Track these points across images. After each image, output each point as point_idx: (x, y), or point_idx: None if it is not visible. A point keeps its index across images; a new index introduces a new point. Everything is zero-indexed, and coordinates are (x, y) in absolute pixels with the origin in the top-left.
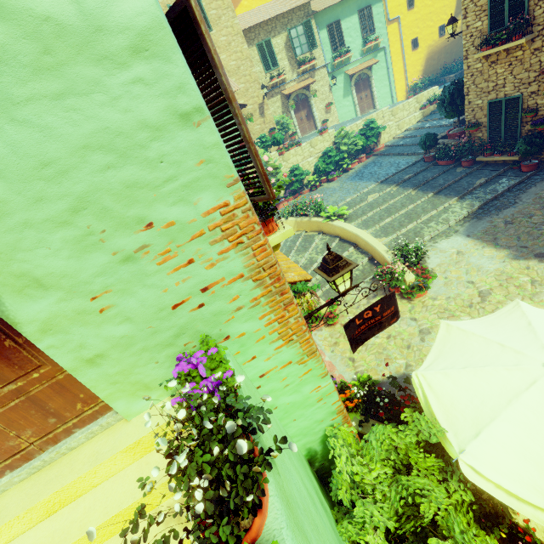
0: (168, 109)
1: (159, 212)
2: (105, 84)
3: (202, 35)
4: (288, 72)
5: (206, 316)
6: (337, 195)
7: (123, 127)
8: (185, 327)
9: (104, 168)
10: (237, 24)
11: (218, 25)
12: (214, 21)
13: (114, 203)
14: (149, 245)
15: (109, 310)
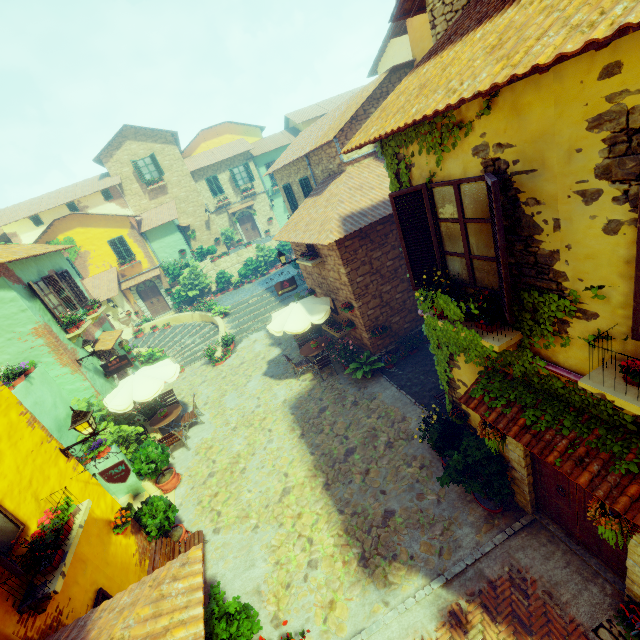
0: (19, 310)
1: (18, 329)
2: (5, 307)
3: (35, 289)
4: (233, 197)
5: (33, 355)
6: (240, 296)
7: (9, 313)
8: (27, 358)
9: (4, 321)
10: (186, 169)
11: (171, 170)
12: (168, 168)
13: (6, 328)
14: (15, 336)
15: (4, 351)
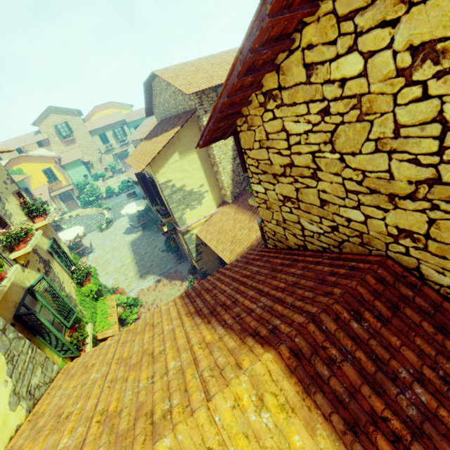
0: None
1: None
2: None
3: None
4: (115, 145)
5: None
6: (118, 200)
7: None
8: None
9: None
10: (86, 130)
11: (78, 130)
12: (76, 129)
13: None
14: None
15: None
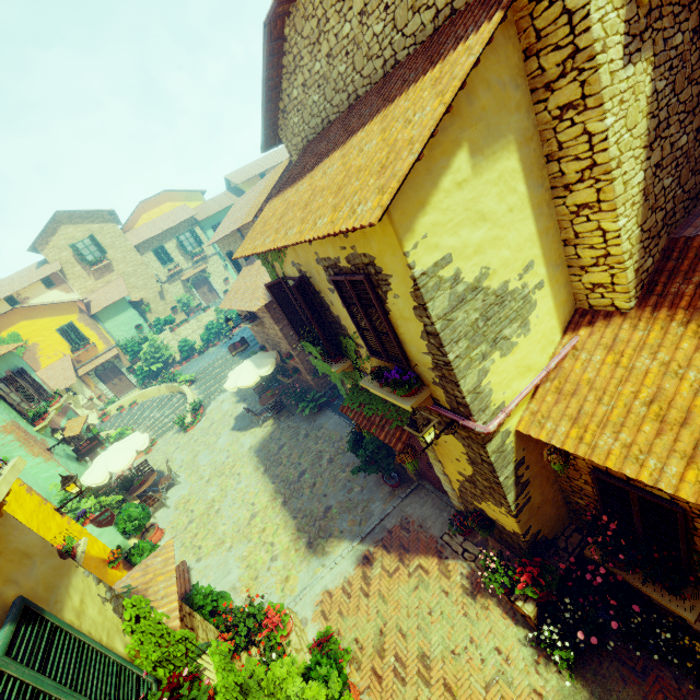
0: None
1: None
2: None
3: None
4: (184, 263)
5: (5, 452)
6: (206, 361)
7: None
8: None
9: None
10: (130, 244)
11: (114, 248)
12: (110, 246)
13: None
14: None
15: None
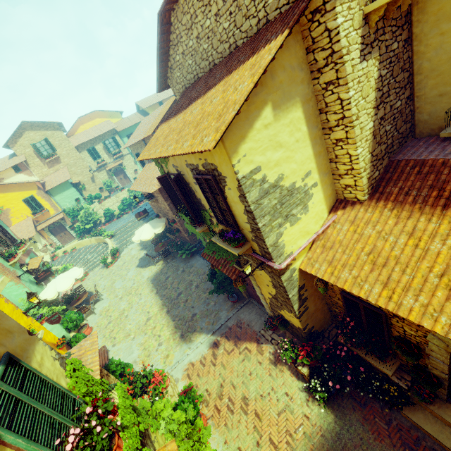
0: None
1: None
2: None
3: None
4: (108, 159)
5: None
6: (121, 223)
7: None
8: None
9: None
10: (72, 145)
11: (61, 147)
12: (58, 146)
13: None
14: None
15: None
